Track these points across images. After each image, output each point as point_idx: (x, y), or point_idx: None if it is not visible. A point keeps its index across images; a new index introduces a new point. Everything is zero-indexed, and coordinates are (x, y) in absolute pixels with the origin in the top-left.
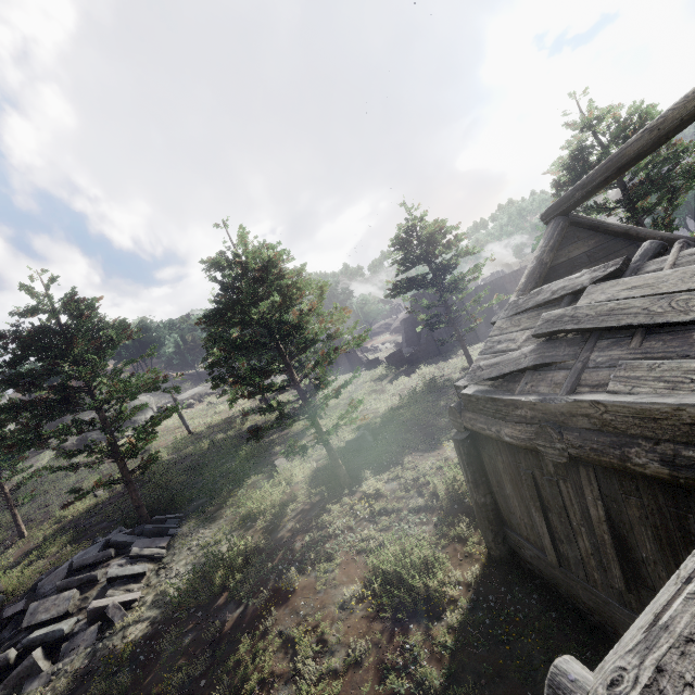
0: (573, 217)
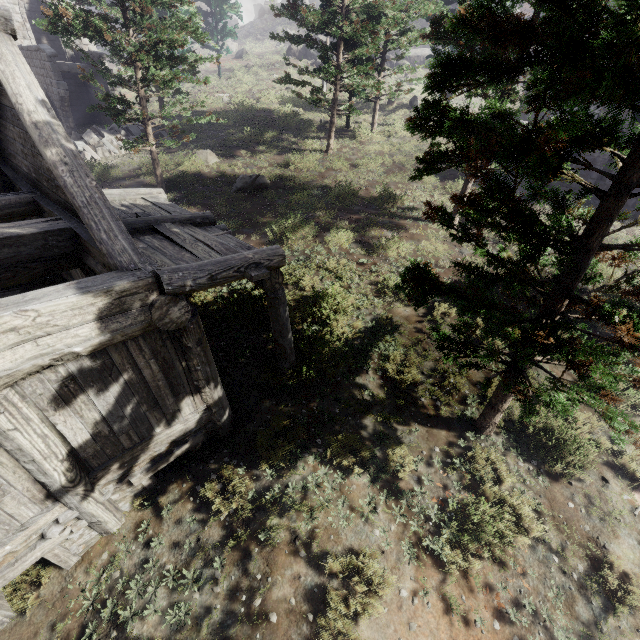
0: None
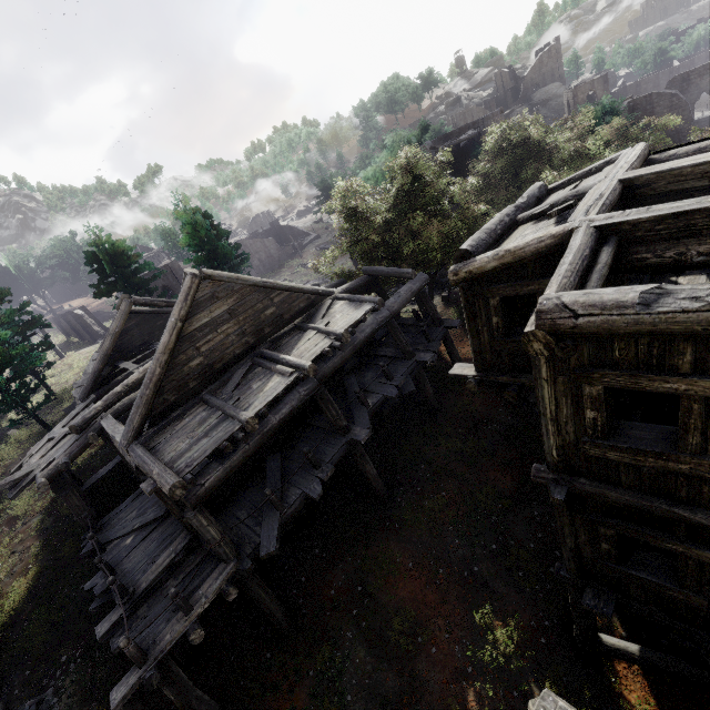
0: None
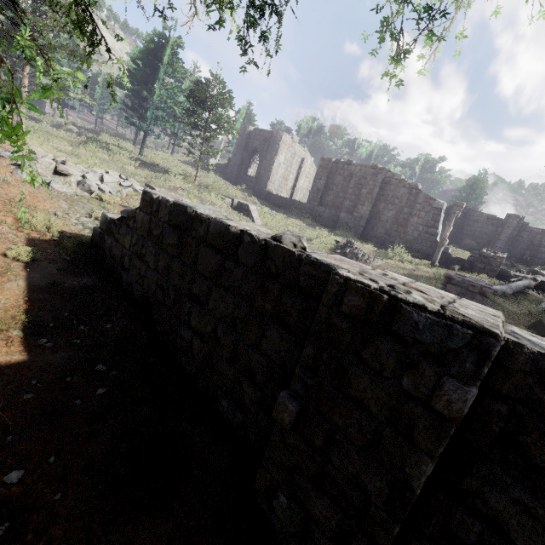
0: None
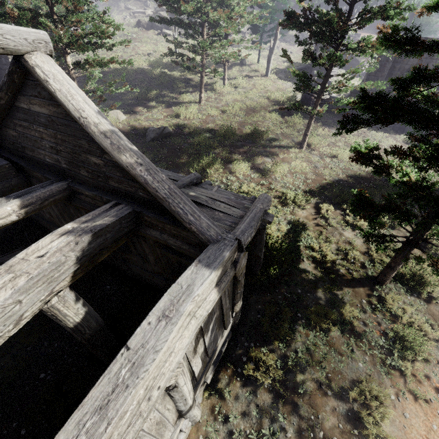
0: (24, 65)
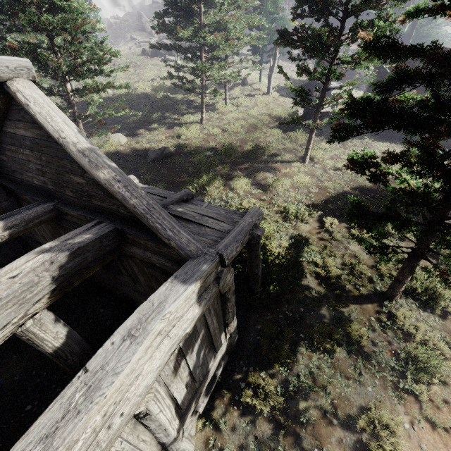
0: (7, 91)
